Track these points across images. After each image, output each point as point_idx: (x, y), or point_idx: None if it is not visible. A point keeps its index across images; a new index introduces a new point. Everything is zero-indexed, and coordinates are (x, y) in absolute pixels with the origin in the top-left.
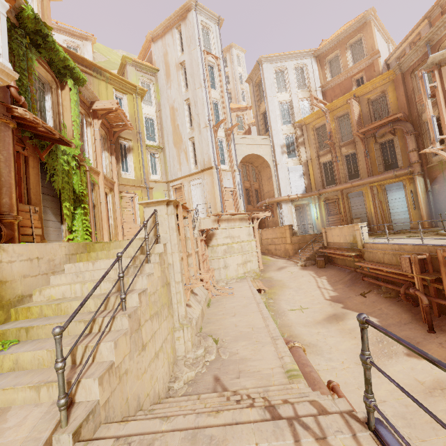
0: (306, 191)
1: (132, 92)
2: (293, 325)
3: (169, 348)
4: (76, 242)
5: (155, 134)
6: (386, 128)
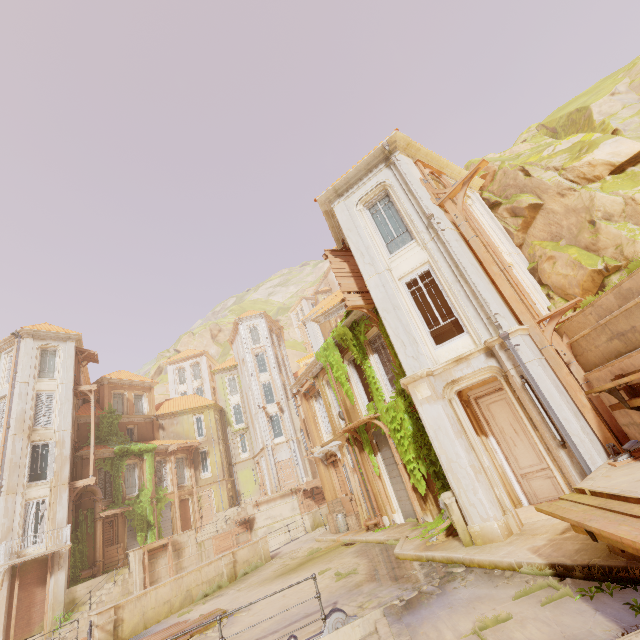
0: None
1: (206, 409)
2: None
3: None
4: None
5: (243, 416)
6: None
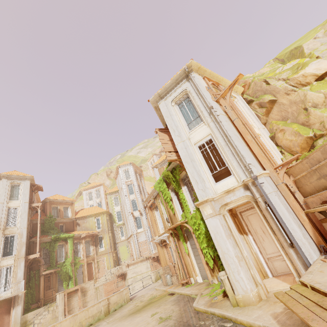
0: None
1: (101, 214)
2: None
3: None
4: None
5: (121, 217)
6: None
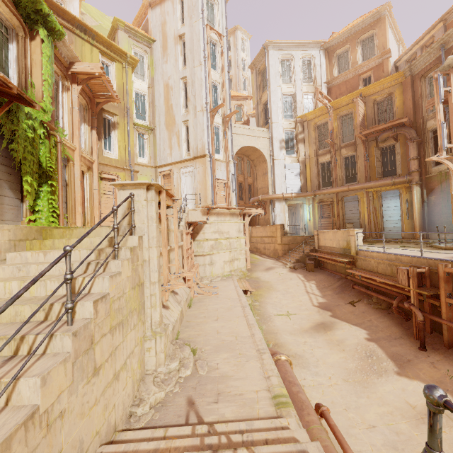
0: (302, 191)
1: (121, 60)
2: (278, 332)
3: (136, 362)
4: (38, 224)
5: (146, 113)
6: (389, 132)
